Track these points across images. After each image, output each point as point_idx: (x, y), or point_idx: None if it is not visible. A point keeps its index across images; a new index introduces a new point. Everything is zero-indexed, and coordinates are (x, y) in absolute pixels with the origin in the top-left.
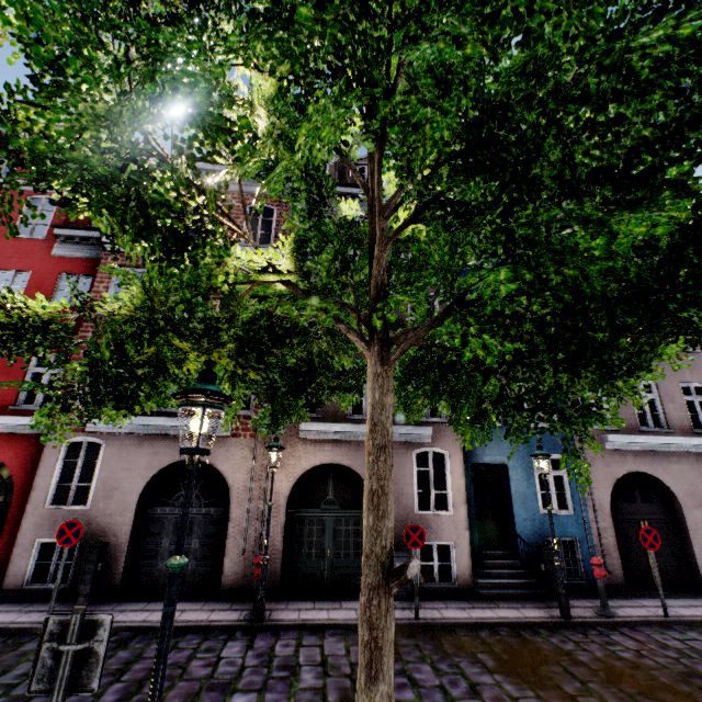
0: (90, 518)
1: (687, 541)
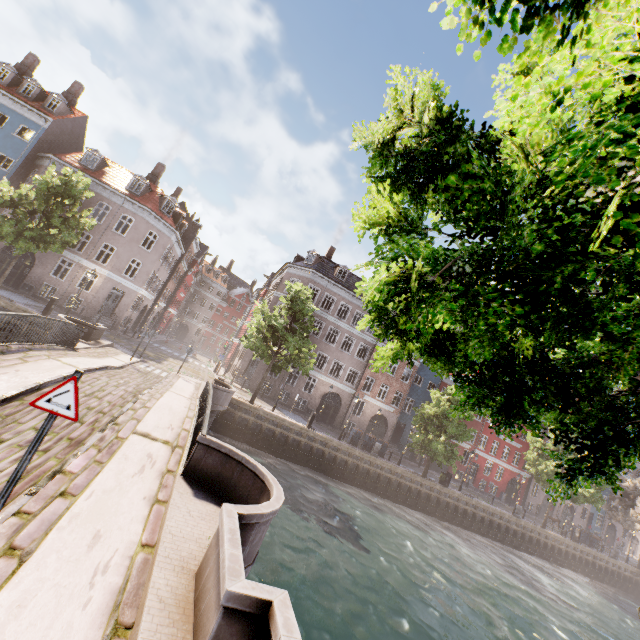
0: (536, 500)
1: (613, 539)
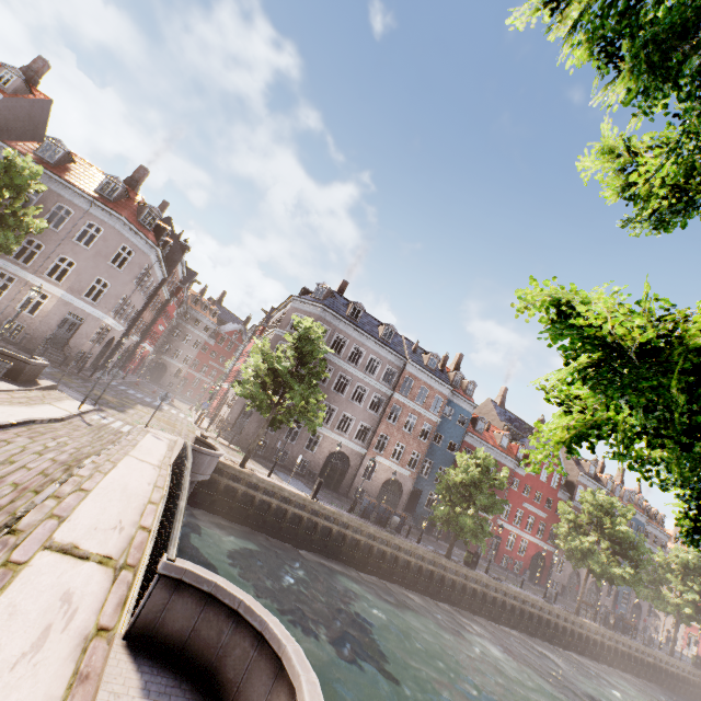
0: (561, 577)
1: (638, 619)
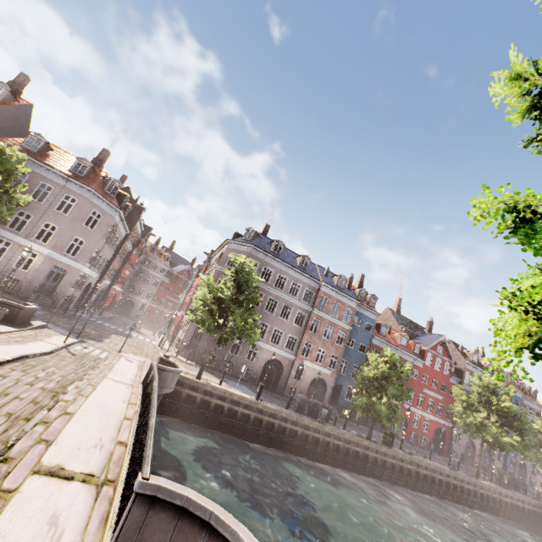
0: (459, 447)
1: (525, 477)
